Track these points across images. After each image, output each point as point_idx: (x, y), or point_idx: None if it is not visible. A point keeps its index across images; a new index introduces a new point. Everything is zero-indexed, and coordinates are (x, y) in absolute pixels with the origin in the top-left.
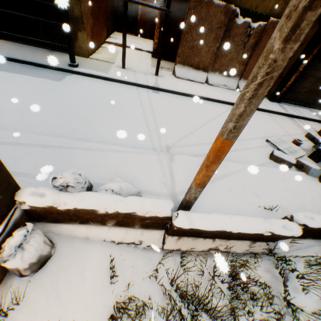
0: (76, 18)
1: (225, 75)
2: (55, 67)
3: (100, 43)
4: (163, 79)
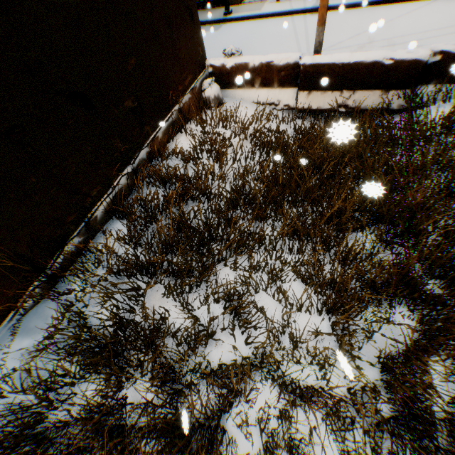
0: None
1: None
2: (212, 22)
3: None
4: None
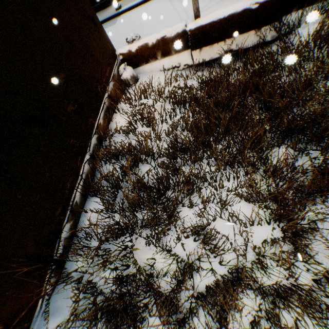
0: None
1: None
2: (109, 18)
3: None
4: None
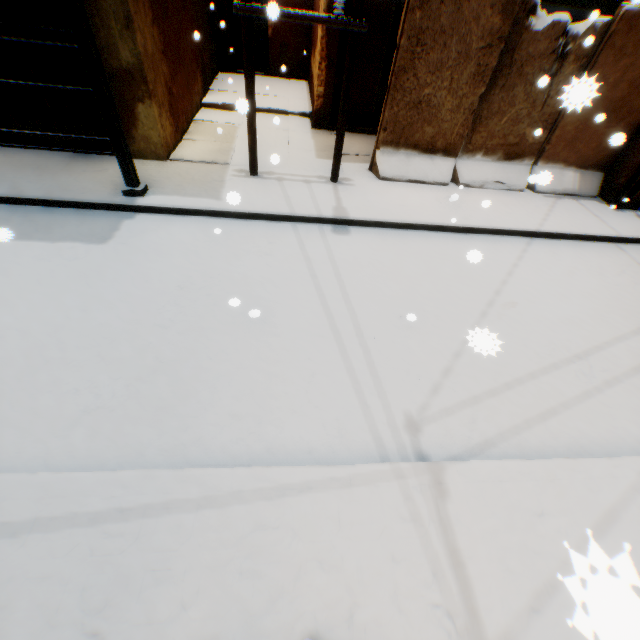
0: (127, 72)
1: (498, 159)
2: (93, 204)
3: (191, 111)
4: (352, 192)
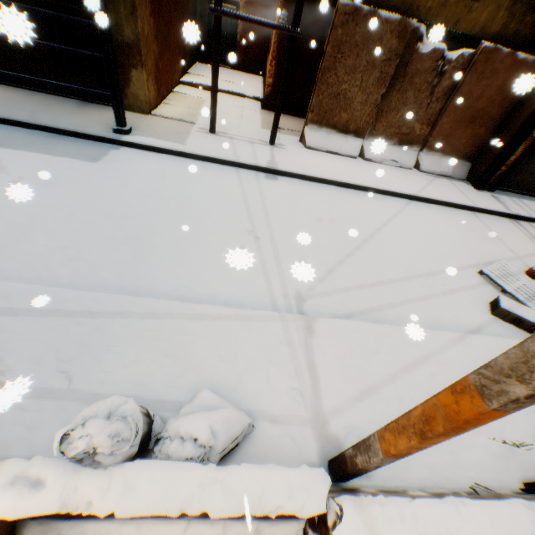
0: (128, 46)
1: (394, 143)
2: (90, 135)
3: (171, 85)
4: (283, 153)
